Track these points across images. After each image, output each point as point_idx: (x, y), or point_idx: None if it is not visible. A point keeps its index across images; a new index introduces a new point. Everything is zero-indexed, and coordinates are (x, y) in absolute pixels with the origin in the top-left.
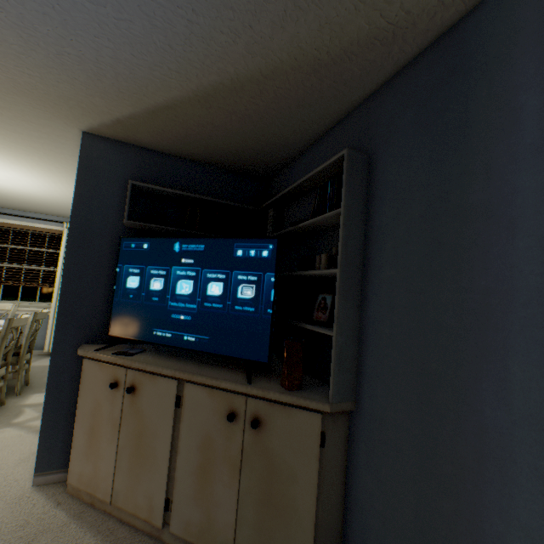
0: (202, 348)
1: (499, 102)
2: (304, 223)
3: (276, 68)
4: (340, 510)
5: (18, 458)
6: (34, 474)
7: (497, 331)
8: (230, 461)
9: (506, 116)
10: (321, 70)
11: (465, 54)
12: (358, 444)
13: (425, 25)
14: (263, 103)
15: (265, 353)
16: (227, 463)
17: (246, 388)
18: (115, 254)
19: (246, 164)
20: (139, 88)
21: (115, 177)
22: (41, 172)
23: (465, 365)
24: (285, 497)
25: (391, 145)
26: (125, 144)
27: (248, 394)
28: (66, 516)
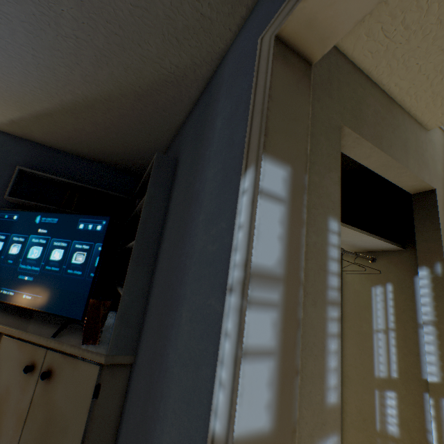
0: (35, 305)
1: (212, 124)
2: (137, 207)
3: (110, 94)
4: None
5: None
6: None
7: (185, 285)
8: (19, 414)
9: (212, 133)
10: (142, 98)
11: (210, 95)
12: (128, 397)
13: (193, 76)
14: (114, 118)
15: (81, 311)
16: (16, 416)
17: (47, 341)
18: None
19: (126, 164)
20: (19, 98)
21: (9, 163)
22: None
23: (171, 315)
24: None
25: (184, 152)
26: (25, 140)
27: (51, 348)
28: None
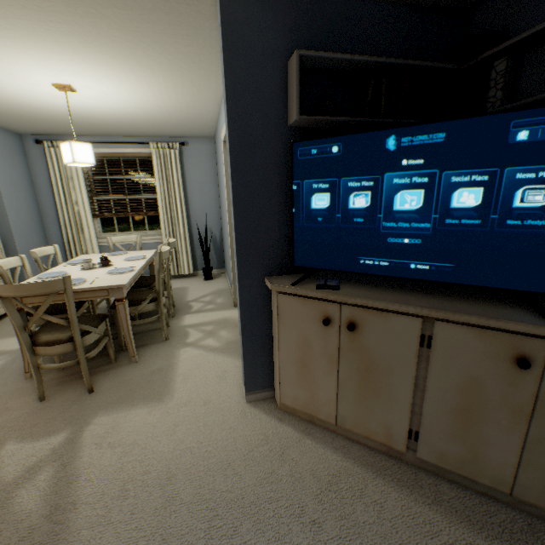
0: (441, 278)
1: None
2: None
3: None
4: None
5: (215, 376)
6: (245, 394)
7: None
8: (512, 407)
9: None
10: None
11: None
12: None
13: None
14: None
15: None
16: (506, 409)
17: None
18: (281, 168)
19: None
20: None
21: (266, 51)
22: (139, 75)
23: None
24: None
25: None
26: None
27: None
28: (295, 432)
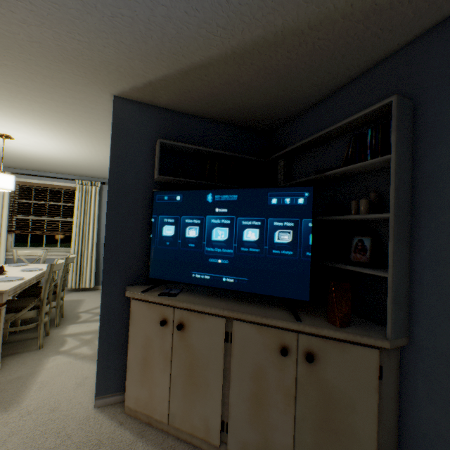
0: (241, 288)
1: None
2: (334, 171)
3: (326, 17)
4: (394, 434)
5: (74, 382)
6: (95, 398)
7: None
8: (284, 390)
9: None
10: (373, 16)
11: None
12: (414, 377)
13: None
14: (296, 56)
15: (306, 292)
16: (281, 392)
17: (297, 326)
18: (147, 206)
19: (255, 119)
20: (180, 48)
21: (143, 136)
22: (65, 136)
23: None
24: (343, 424)
25: (447, 89)
26: (149, 106)
27: (297, 331)
28: (131, 435)
